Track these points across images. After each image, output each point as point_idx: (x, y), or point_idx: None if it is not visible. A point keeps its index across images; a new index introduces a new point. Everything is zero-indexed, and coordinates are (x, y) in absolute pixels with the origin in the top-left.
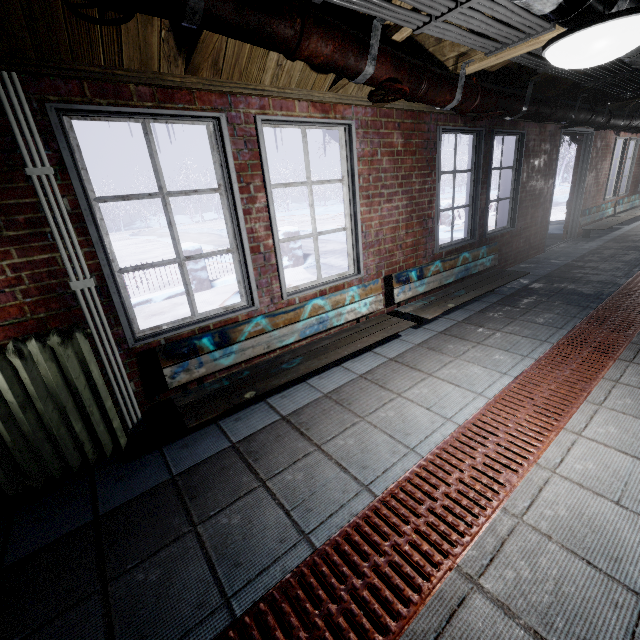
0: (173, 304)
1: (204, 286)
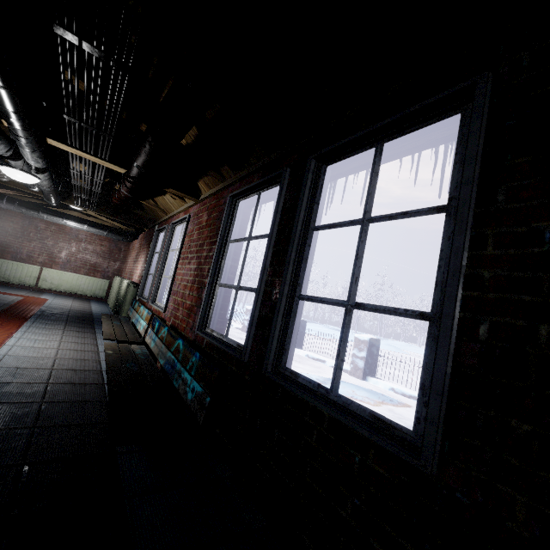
0: (322, 368)
1: (357, 373)
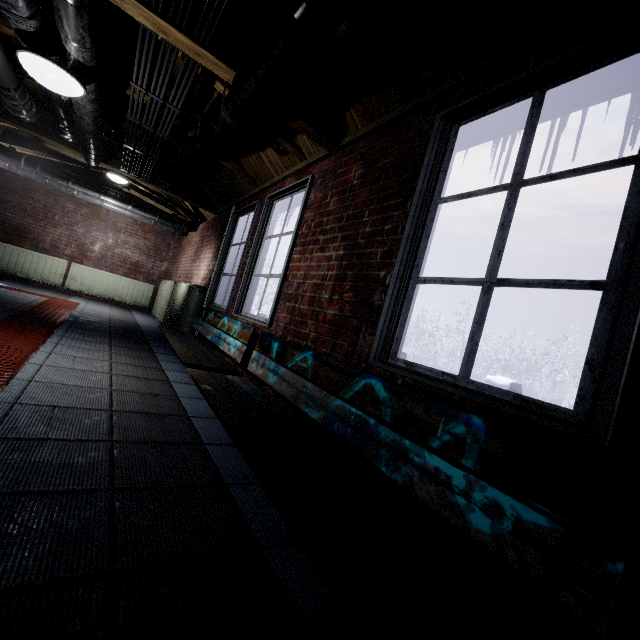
0: None
1: None
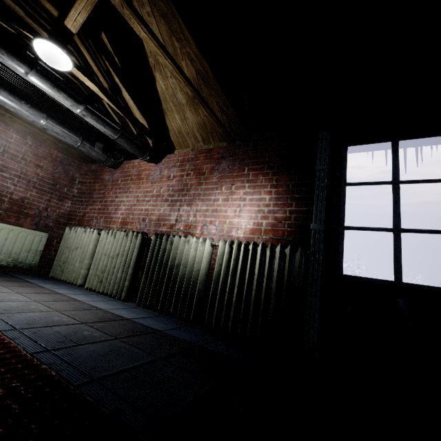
0: None
1: None
